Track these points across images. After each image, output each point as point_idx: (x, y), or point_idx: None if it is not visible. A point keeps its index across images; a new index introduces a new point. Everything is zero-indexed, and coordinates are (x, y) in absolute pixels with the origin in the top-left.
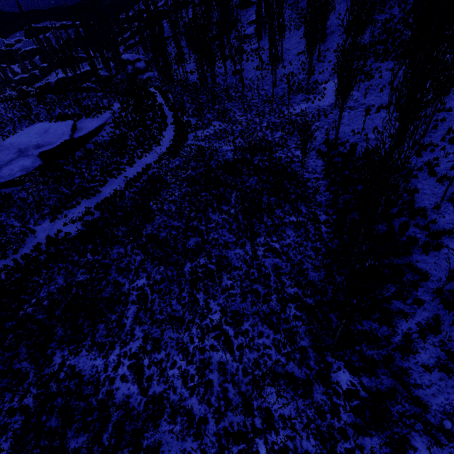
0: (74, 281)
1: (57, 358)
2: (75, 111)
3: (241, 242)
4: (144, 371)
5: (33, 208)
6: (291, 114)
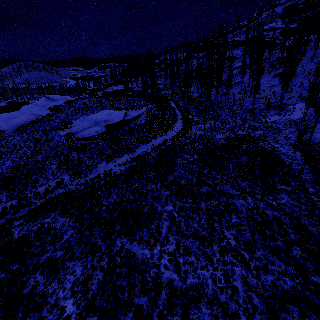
0: (123, 199)
1: (118, 242)
2: (126, 106)
3: (244, 196)
4: (180, 266)
5: (98, 154)
6: (267, 122)
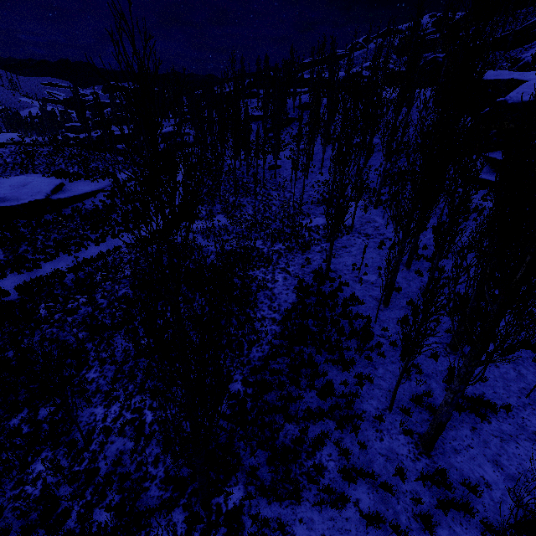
0: None
1: None
2: (78, 170)
3: (109, 397)
4: None
5: None
6: (302, 226)
